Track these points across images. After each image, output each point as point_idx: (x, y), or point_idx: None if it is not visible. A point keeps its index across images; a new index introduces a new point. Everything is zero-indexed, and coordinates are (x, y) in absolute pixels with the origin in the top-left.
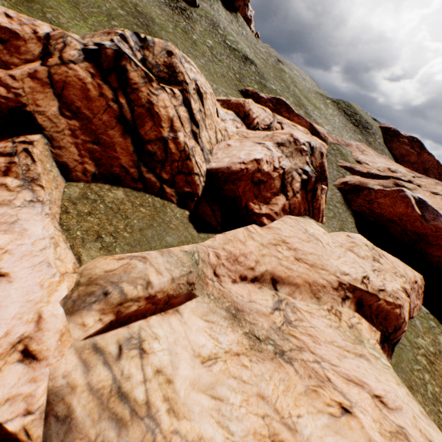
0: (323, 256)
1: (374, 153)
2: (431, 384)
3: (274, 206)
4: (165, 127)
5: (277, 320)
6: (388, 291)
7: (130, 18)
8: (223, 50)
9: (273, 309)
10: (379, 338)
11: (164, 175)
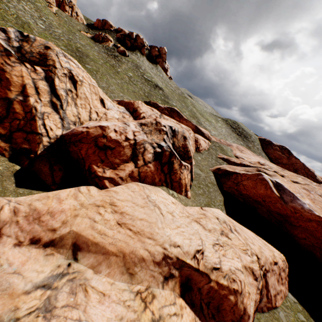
0: (157, 224)
1: (251, 153)
2: None
3: (121, 171)
4: (14, 90)
5: (25, 305)
6: (224, 271)
7: (69, 51)
8: (140, 79)
9: (36, 285)
10: None
11: (1, 130)
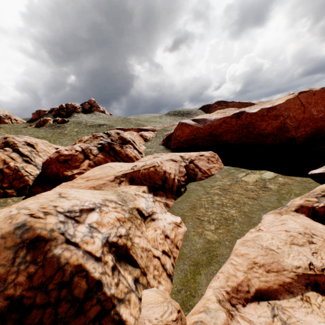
0: (109, 171)
1: None
2: (221, 199)
3: (82, 167)
4: (0, 164)
5: None
6: (148, 164)
7: None
8: (85, 128)
9: None
10: (147, 190)
11: (5, 185)
